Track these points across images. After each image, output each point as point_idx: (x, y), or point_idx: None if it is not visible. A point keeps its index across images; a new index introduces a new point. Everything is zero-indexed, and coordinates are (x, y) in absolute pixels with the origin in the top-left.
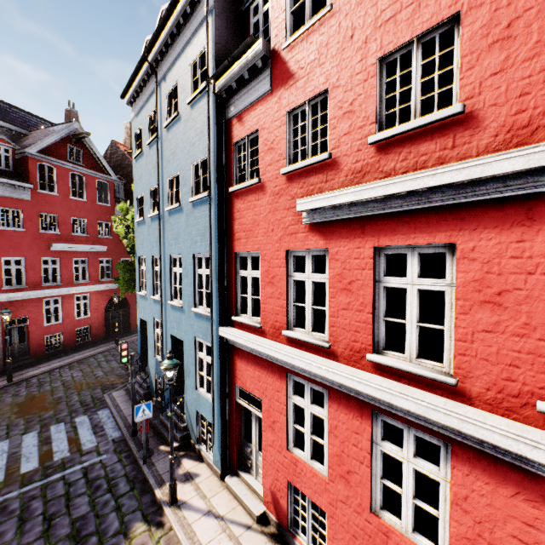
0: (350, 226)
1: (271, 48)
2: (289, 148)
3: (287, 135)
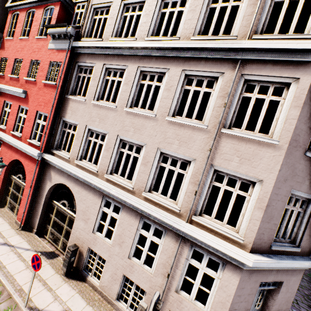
0: (3, 94)
1: (3, 36)
2: (0, 67)
3: (0, 64)
